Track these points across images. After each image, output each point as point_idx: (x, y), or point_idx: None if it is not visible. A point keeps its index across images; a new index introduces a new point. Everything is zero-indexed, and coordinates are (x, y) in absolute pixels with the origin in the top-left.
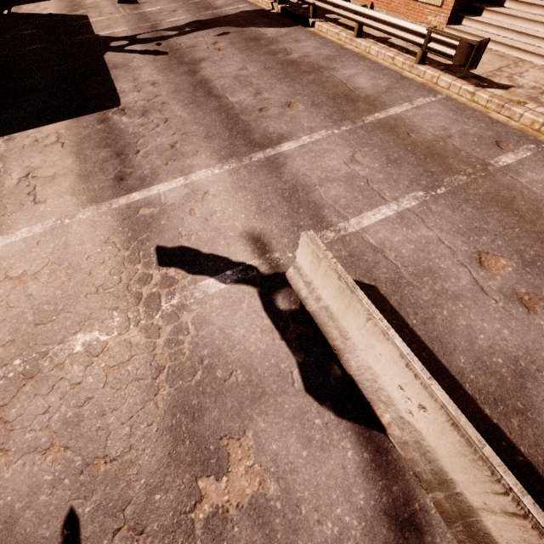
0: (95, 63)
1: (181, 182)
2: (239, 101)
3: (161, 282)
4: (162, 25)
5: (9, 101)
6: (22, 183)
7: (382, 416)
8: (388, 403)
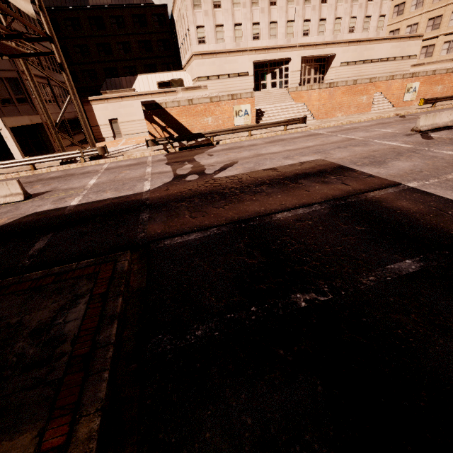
0: (238, 176)
1: (387, 142)
2: (314, 144)
3: (441, 138)
4: (160, 171)
5: (315, 188)
6: (418, 160)
7: (449, 125)
8: (447, 123)
